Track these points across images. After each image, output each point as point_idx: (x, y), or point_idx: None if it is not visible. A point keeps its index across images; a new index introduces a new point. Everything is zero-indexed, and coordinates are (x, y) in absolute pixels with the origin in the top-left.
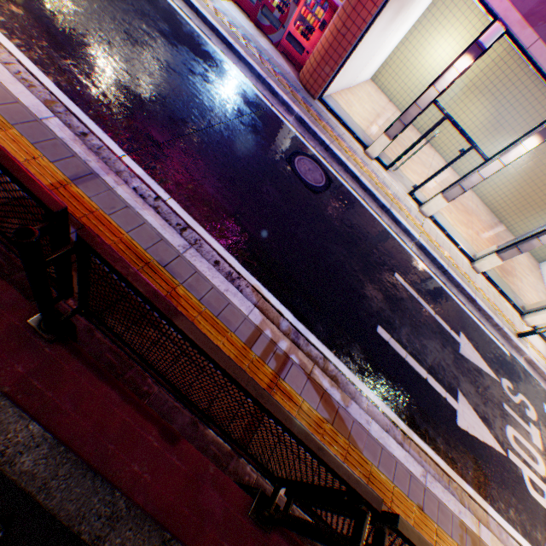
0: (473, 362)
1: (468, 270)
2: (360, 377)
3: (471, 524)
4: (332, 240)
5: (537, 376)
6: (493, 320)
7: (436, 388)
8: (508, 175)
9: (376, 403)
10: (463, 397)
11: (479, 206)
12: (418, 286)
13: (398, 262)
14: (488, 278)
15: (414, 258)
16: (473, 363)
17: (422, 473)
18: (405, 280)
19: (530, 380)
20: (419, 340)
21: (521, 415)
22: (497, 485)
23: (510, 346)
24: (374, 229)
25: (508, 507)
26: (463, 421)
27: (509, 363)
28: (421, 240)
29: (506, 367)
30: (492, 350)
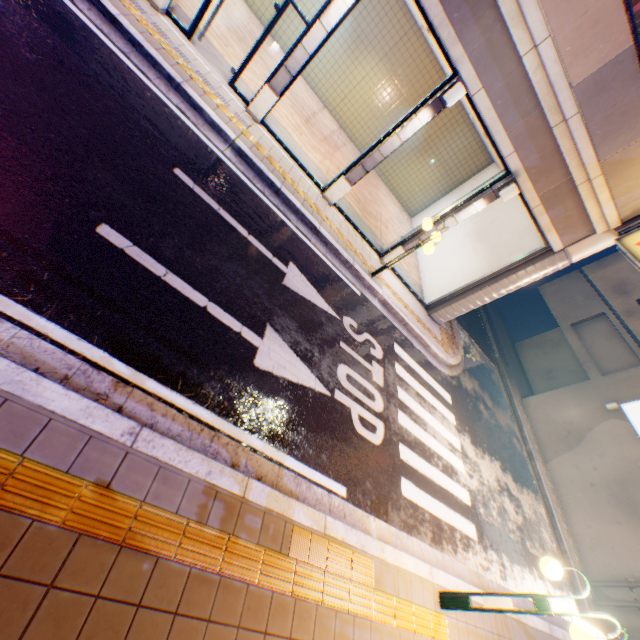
0: (305, 297)
1: (318, 199)
2: (10, 292)
3: (232, 485)
4: (1, 70)
5: (393, 318)
6: (343, 256)
7: (225, 321)
8: (375, 109)
9: (52, 335)
10: (277, 333)
11: (352, 149)
12: (225, 197)
13: (190, 159)
14: (344, 214)
15: (226, 165)
16: (304, 298)
17: (132, 430)
18: (199, 183)
19: (383, 322)
20: (205, 260)
21: (364, 354)
22: (310, 430)
23: (364, 287)
24: (145, 103)
25: (322, 452)
26: (268, 361)
27: (360, 304)
28: (240, 142)
29: (354, 306)
30: (338, 288)
